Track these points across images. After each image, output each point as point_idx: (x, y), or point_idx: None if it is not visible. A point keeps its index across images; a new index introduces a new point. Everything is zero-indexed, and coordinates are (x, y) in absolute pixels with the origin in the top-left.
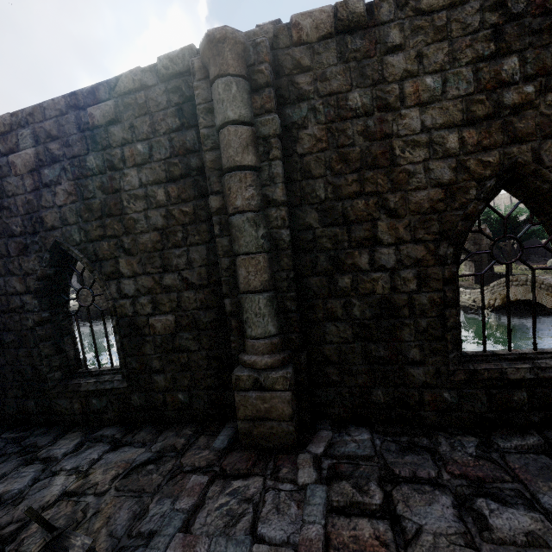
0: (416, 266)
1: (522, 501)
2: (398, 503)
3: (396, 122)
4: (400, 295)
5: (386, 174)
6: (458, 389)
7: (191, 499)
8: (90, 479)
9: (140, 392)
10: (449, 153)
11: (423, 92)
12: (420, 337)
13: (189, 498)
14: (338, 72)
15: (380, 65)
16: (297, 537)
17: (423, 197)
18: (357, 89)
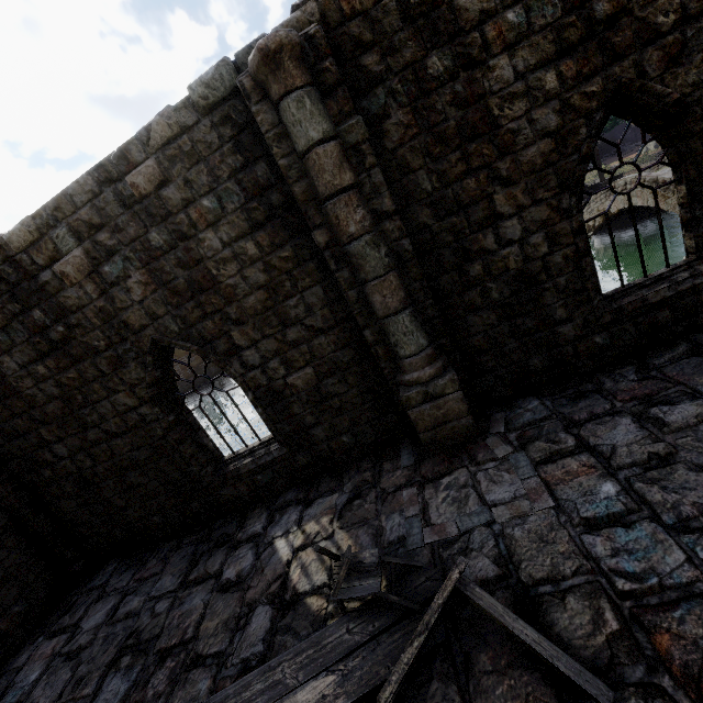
0: (543, 228)
1: (686, 397)
2: (588, 438)
3: (486, 78)
4: (534, 263)
5: (490, 141)
6: (607, 330)
7: (415, 506)
8: (309, 532)
9: (302, 451)
10: (551, 96)
11: (507, 33)
12: (562, 296)
13: (413, 506)
14: (407, 38)
15: (453, 14)
16: (521, 491)
17: (533, 153)
18: (434, 52)
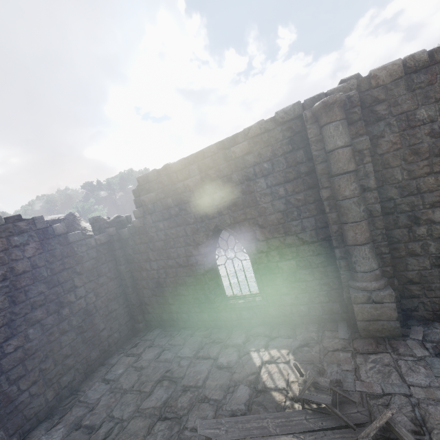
0: None
1: None
2: None
3: None
4: None
5: None
6: None
7: (349, 365)
8: (273, 355)
9: (274, 306)
10: None
11: None
12: None
13: (348, 364)
14: (407, 99)
15: None
16: (435, 383)
17: None
18: (423, 106)
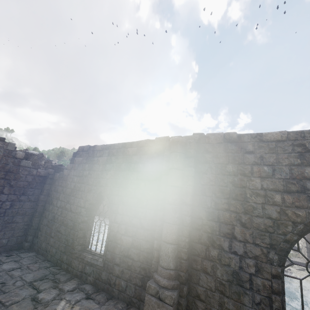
0: (255, 258)
1: None
2: None
3: (248, 182)
4: (244, 273)
5: (241, 204)
6: None
7: None
8: None
9: (106, 271)
10: (276, 204)
11: (262, 172)
12: (255, 307)
13: None
14: (223, 156)
15: (242, 157)
16: None
17: (260, 221)
18: (231, 164)
